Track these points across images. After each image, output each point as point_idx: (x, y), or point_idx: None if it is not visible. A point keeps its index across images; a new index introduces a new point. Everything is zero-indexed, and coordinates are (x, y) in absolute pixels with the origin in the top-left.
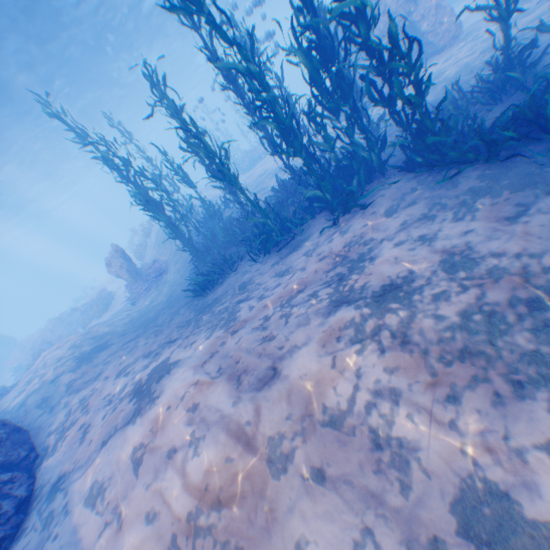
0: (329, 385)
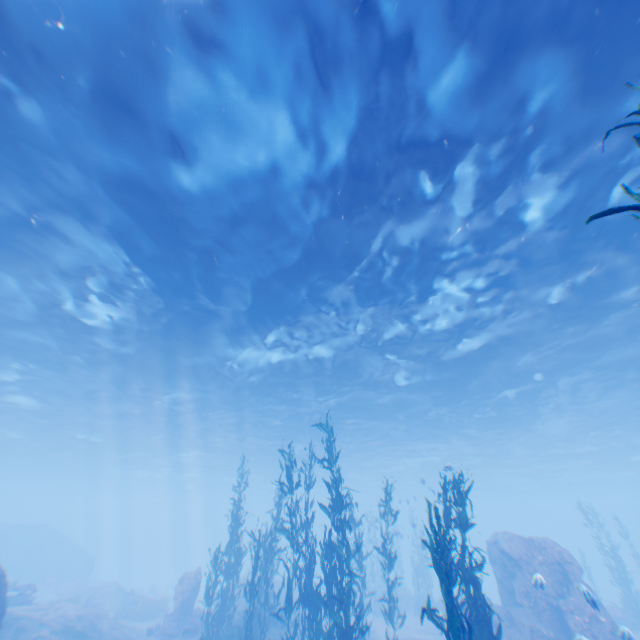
0: None
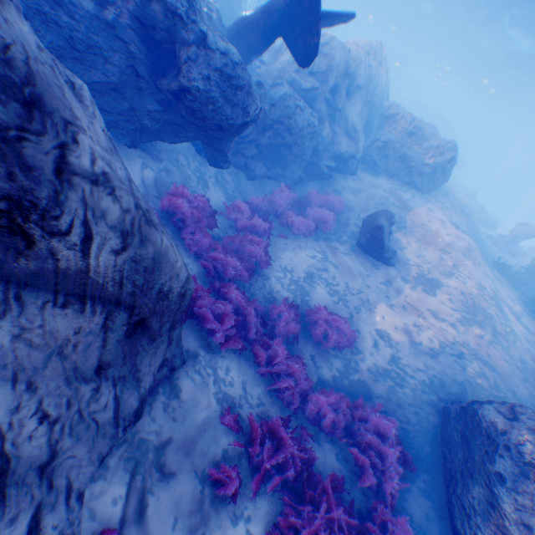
0: (464, 269)
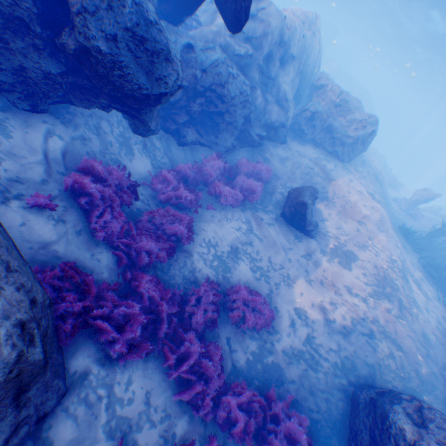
0: (377, 242)
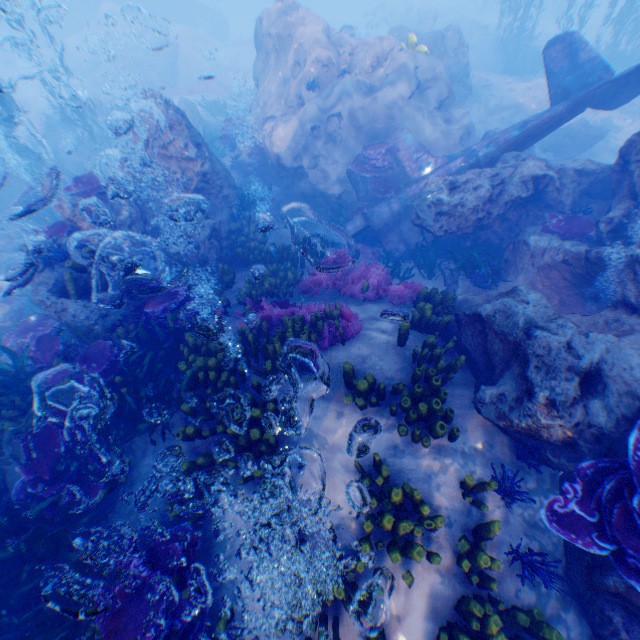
0: None
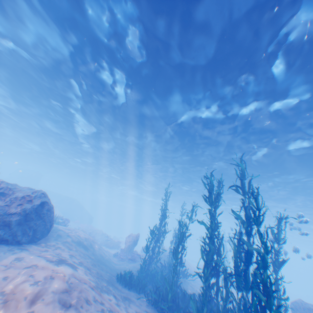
0: None
